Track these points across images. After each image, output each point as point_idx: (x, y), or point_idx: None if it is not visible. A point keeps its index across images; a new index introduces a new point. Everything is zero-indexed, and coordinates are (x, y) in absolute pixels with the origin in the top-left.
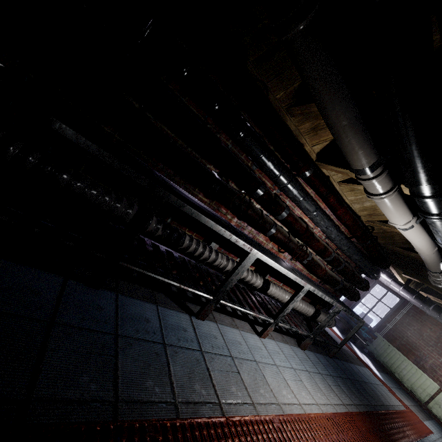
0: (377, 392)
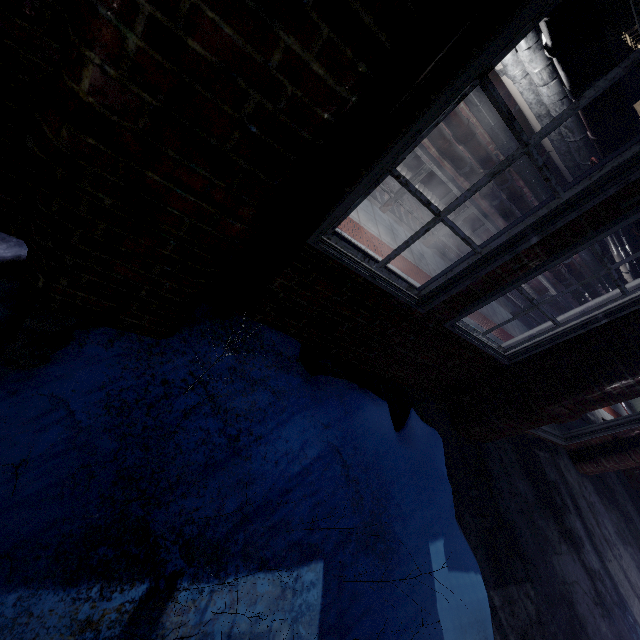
0: (620, 410)
